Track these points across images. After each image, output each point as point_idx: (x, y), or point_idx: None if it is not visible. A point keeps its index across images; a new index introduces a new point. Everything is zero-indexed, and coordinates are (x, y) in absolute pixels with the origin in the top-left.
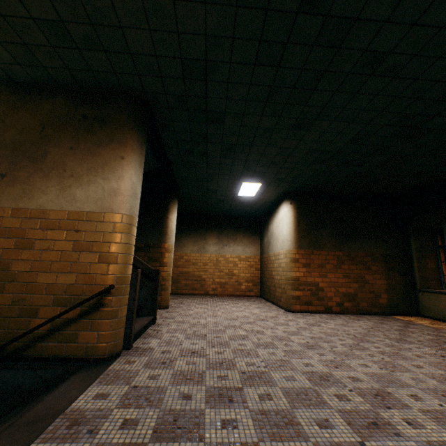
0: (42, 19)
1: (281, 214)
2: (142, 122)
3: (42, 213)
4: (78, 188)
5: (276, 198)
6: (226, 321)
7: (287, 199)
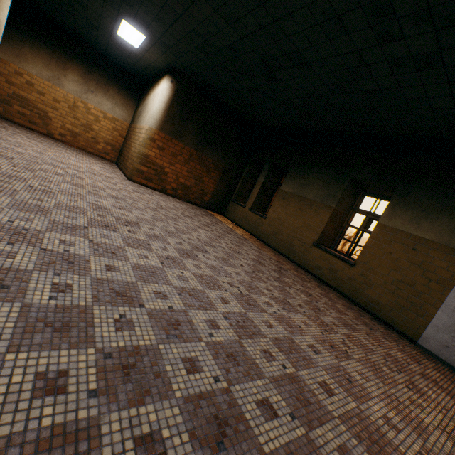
0: None
1: (160, 88)
2: None
3: None
4: None
5: (162, 67)
6: (52, 161)
7: (170, 75)
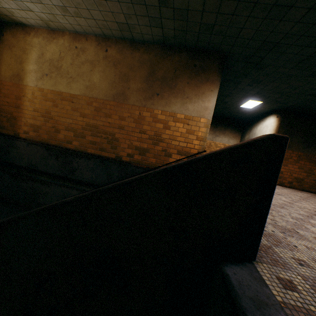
0: (204, 23)
1: (267, 123)
2: (222, 70)
3: (174, 114)
4: (189, 104)
5: (265, 111)
6: None
7: (275, 114)
